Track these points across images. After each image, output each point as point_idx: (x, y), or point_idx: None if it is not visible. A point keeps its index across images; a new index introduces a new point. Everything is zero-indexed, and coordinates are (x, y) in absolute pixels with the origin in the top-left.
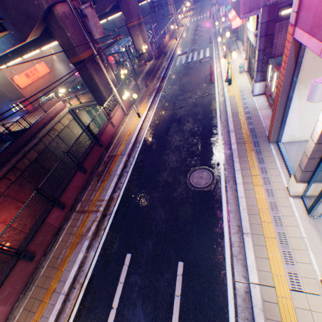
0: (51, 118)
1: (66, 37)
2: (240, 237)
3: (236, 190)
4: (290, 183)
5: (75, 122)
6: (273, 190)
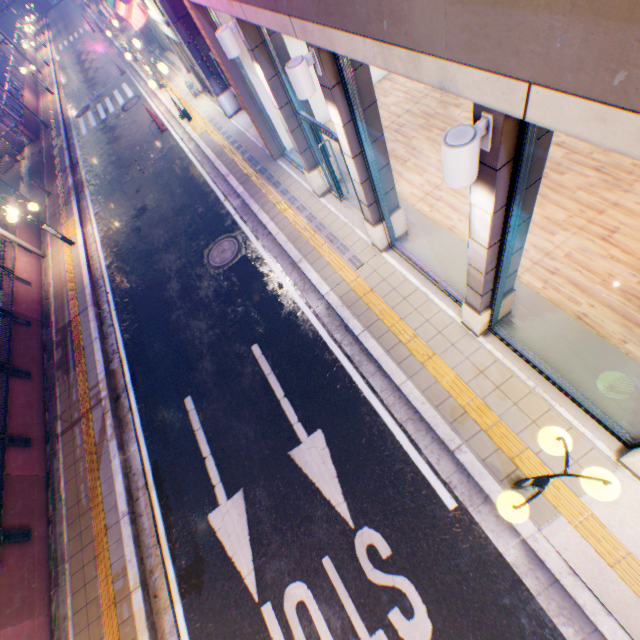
0: None
1: None
2: (299, 271)
3: (271, 234)
4: (309, 182)
5: None
6: (304, 204)
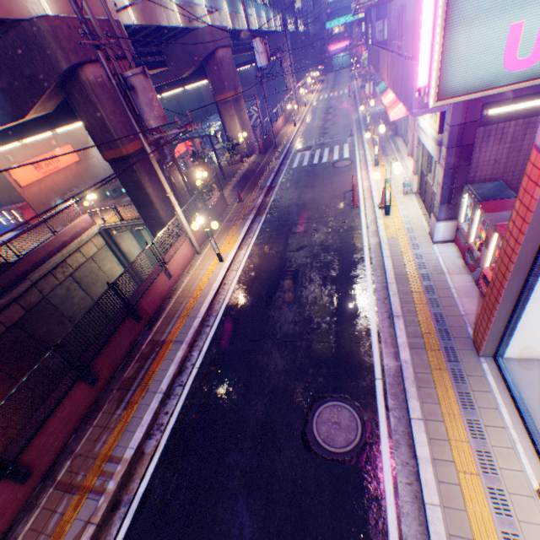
0: (63, 244)
1: (99, 117)
2: None
3: (416, 476)
4: None
5: (109, 250)
6: (506, 494)
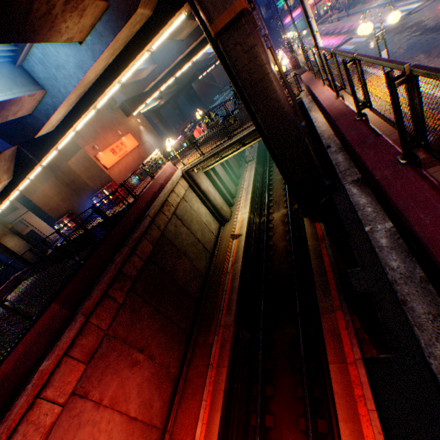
0: (161, 187)
1: None
2: None
3: None
4: None
5: (192, 192)
6: None
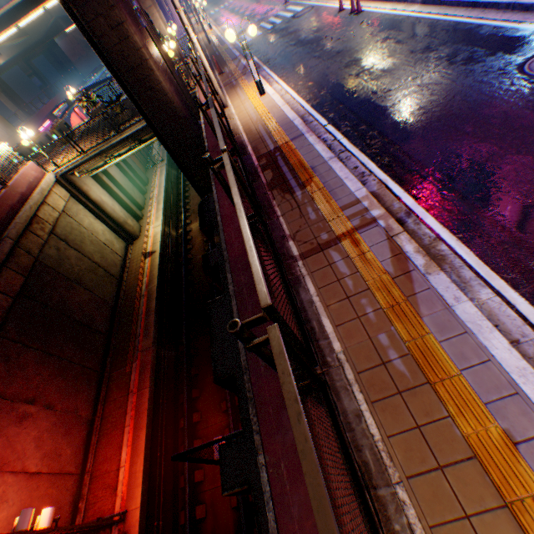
0: (23, 197)
1: None
2: None
3: None
4: None
5: (78, 204)
6: None
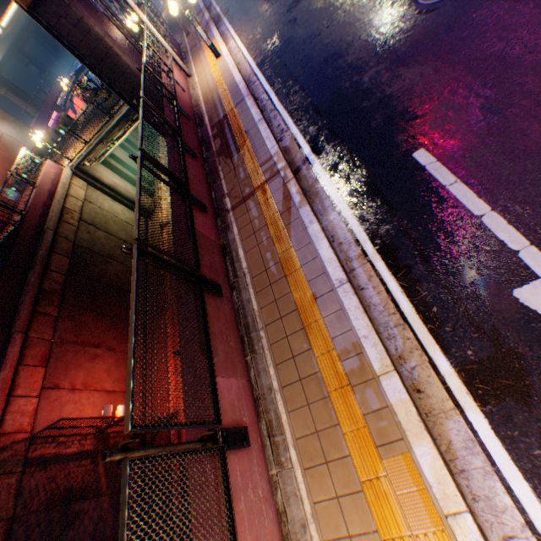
0: (50, 194)
1: None
2: None
3: None
4: None
5: (95, 191)
6: None
